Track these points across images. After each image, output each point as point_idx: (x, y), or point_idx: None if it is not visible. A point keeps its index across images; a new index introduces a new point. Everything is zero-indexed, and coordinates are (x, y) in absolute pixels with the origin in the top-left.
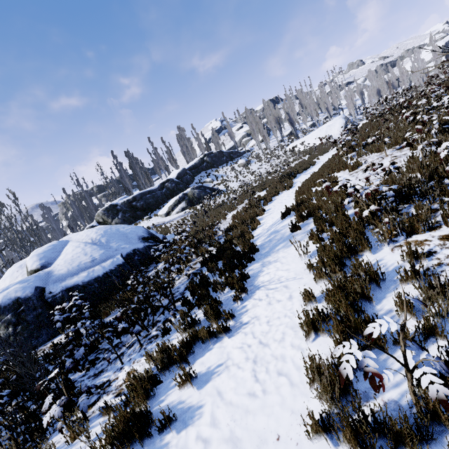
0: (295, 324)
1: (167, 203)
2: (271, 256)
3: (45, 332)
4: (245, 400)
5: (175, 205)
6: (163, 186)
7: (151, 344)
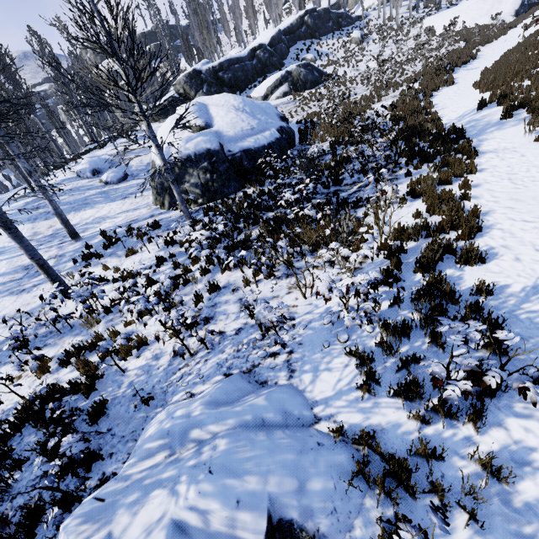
0: (535, 165)
1: (264, 82)
2: (486, 135)
3: (232, 184)
4: (513, 190)
5: (275, 87)
6: (253, 55)
7: (395, 181)
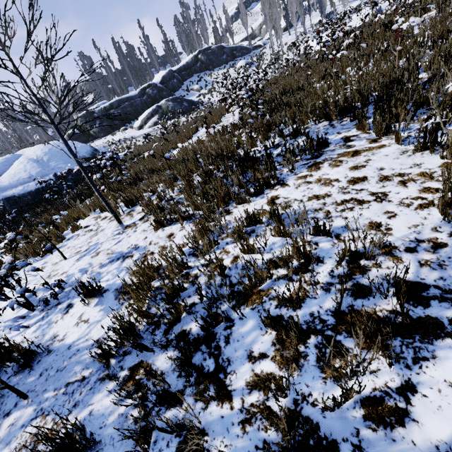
0: None
1: (141, 115)
2: None
3: None
4: None
5: (147, 119)
6: (143, 93)
7: None
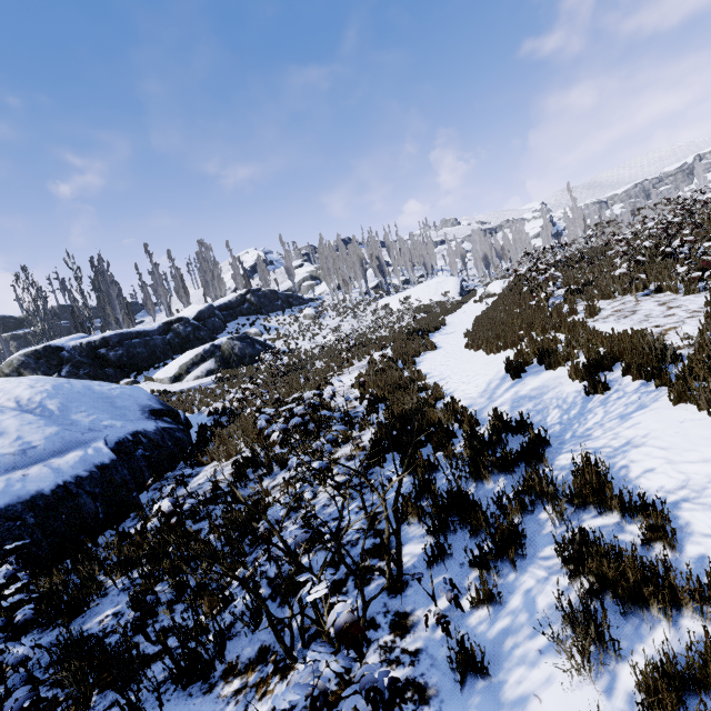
0: None
1: (177, 359)
2: (600, 436)
3: None
4: None
5: (193, 364)
6: (167, 329)
7: None
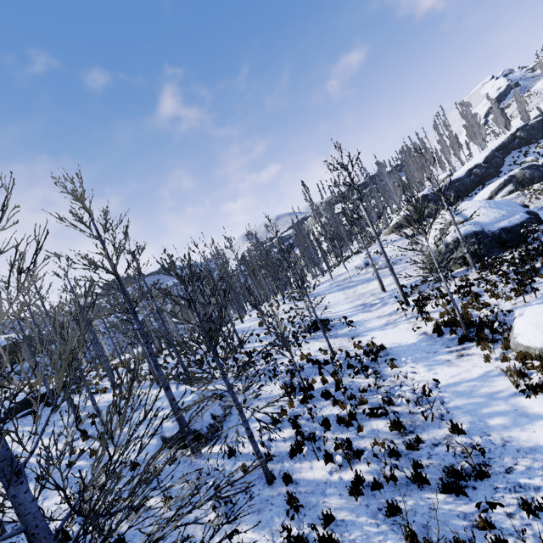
0: None
1: (486, 189)
2: None
3: (495, 250)
4: None
5: (498, 189)
6: (469, 174)
7: None
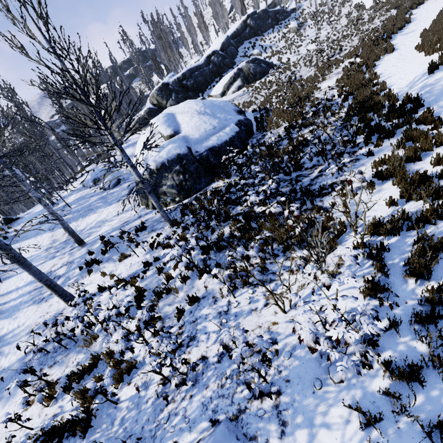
0: None
1: (220, 81)
2: None
3: (203, 180)
4: None
5: (230, 84)
6: (208, 61)
7: (357, 163)
